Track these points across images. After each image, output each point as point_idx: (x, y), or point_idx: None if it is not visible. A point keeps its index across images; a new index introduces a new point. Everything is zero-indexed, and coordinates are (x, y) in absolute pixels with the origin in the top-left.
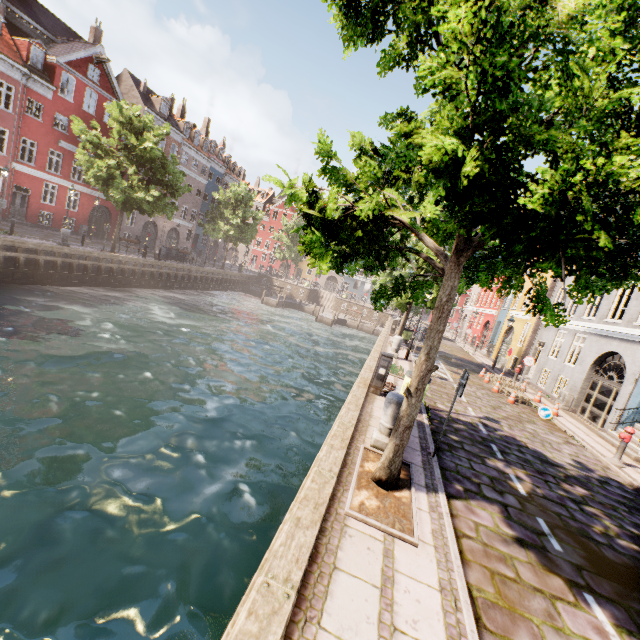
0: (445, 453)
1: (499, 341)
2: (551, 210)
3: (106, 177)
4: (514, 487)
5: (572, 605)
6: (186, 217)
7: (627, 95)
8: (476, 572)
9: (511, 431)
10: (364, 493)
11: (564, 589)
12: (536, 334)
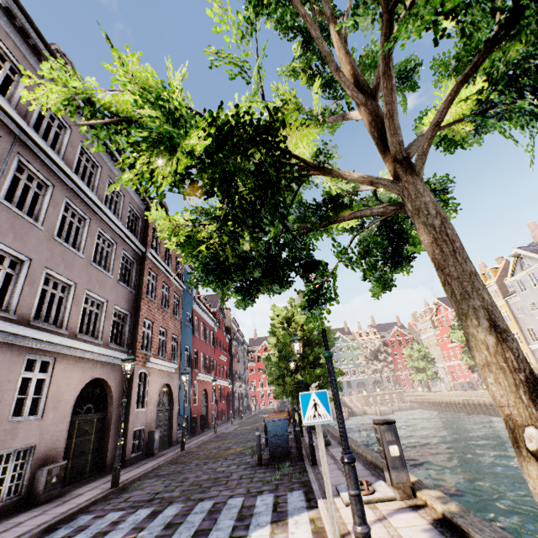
0: None
1: None
2: None
3: None
4: None
5: None
6: (242, 381)
7: None
8: None
9: None
10: None
11: None
12: (535, 355)
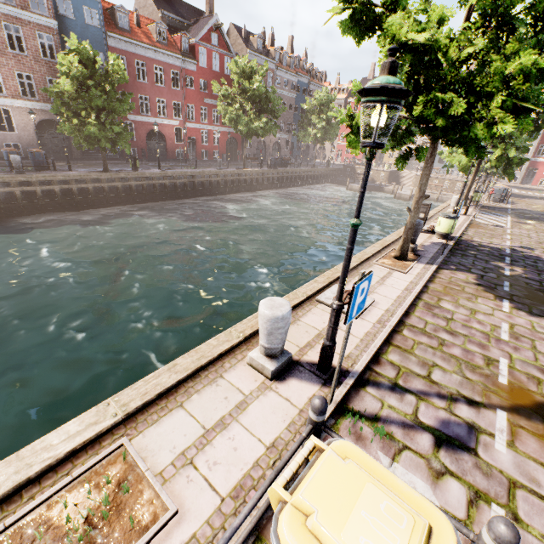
0: (456, 257)
1: None
2: (423, 115)
3: (235, 118)
4: (501, 272)
5: (489, 299)
6: (283, 131)
7: (461, 55)
8: (436, 285)
9: (541, 254)
10: (386, 260)
11: (490, 297)
12: None
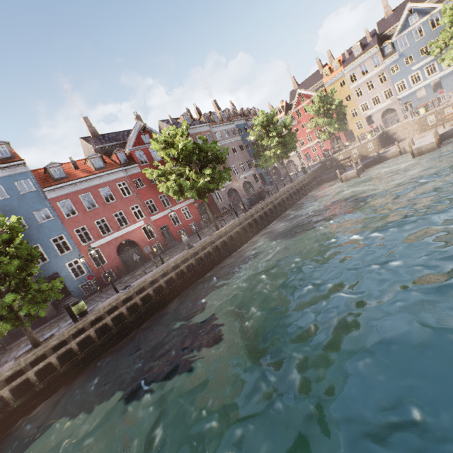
0: None
1: None
2: None
3: (178, 189)
4: None
5: None
6: (245, 169)
7: None
8: None
9: None
10: None
11: None
12: None
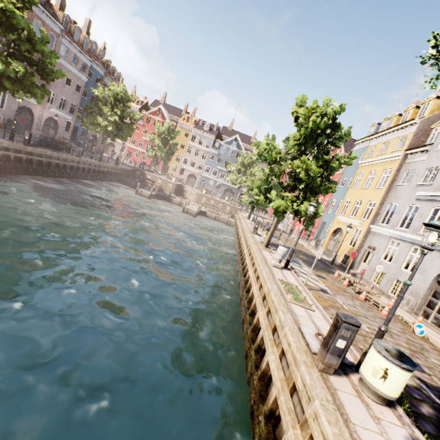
0: None
1: (328, 238)
2: None
3: None
4: None
5: None
6: (65, 109)
7: None
8: None
9: None
10: None
11: None
12: (366, 239)
